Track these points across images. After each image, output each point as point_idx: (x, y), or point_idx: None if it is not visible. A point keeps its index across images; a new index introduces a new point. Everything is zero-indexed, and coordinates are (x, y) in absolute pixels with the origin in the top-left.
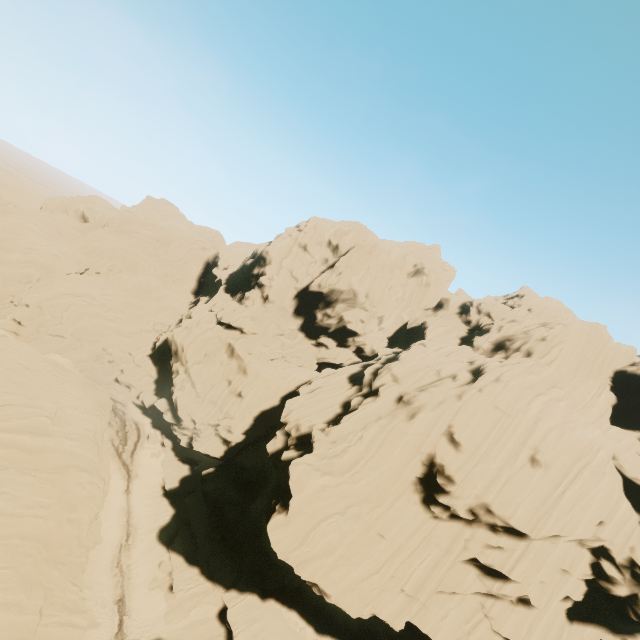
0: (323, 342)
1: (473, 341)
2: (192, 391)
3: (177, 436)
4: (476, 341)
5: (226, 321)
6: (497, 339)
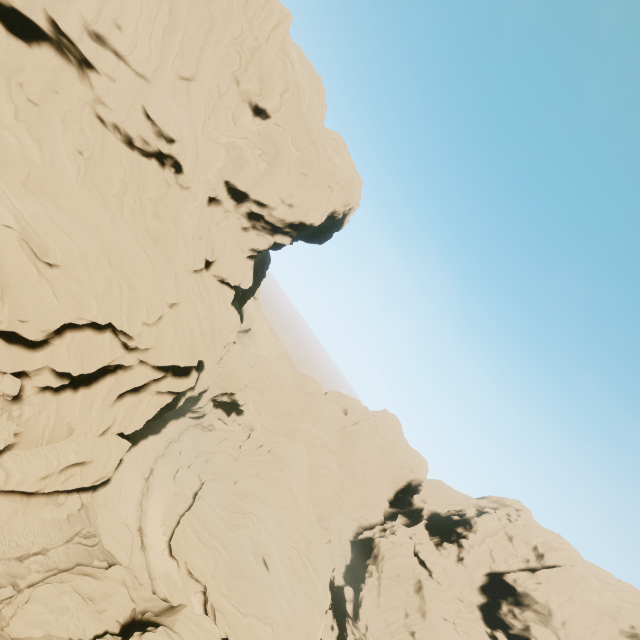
0: (499, 638)
1: None
2: (375, 598)
3: (347, 629)
4: None
5: (422, 557)
6: None
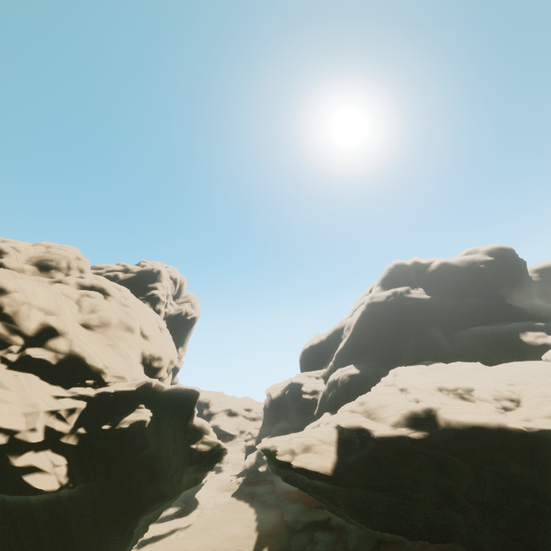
0: None
1: (0, 263)
2: None
3: None
4: (9, 263)
5: None
6: (28, 260)
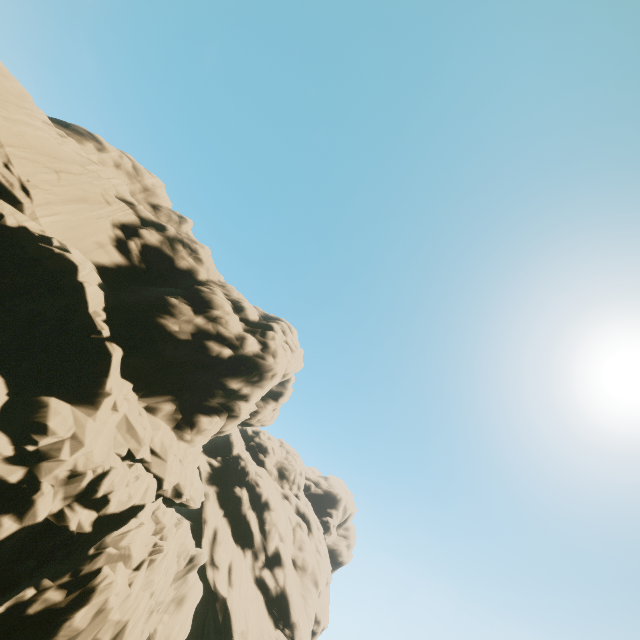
0: None
1: (264, 462)
2: None
3: None
4: (268, 464)
5: (185, 500)
6: (276, 463)
